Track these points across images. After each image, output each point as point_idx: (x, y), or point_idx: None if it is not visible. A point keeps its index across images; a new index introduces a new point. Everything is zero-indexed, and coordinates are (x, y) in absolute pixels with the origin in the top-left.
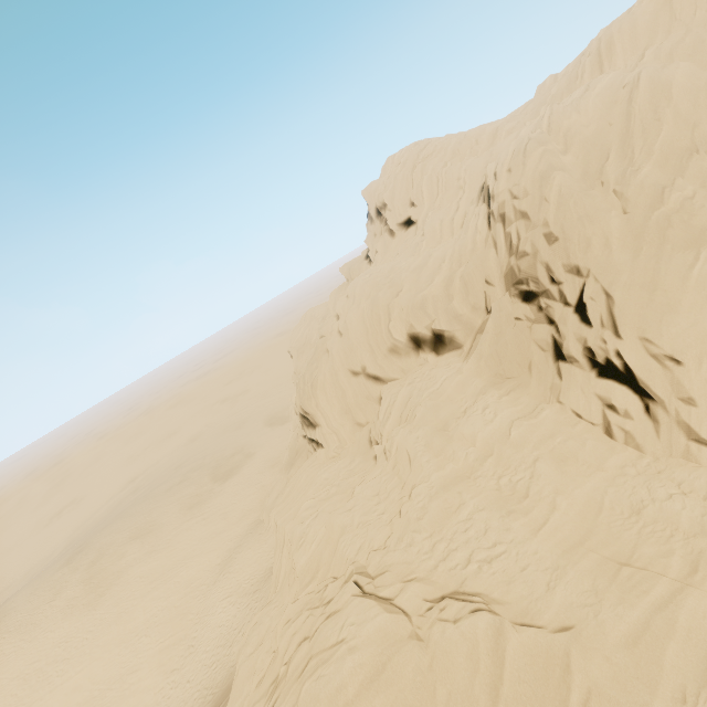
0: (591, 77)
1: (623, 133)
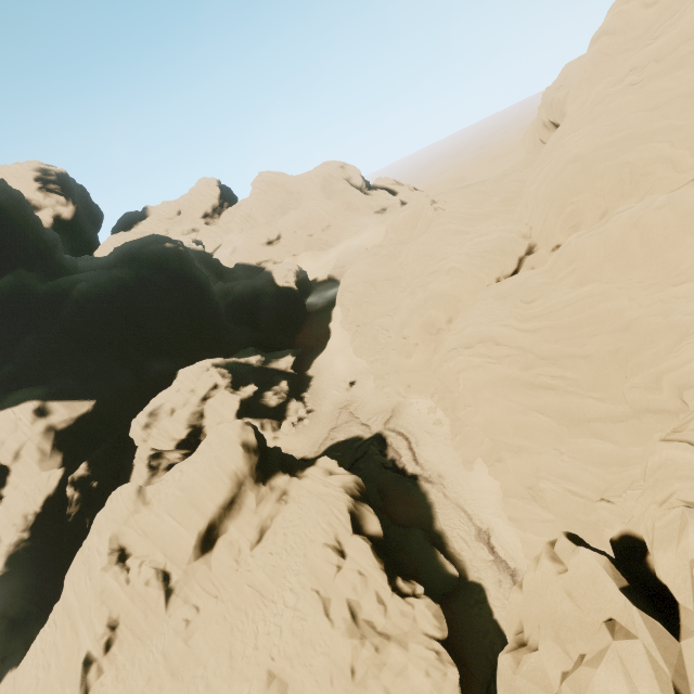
0: None
1: None
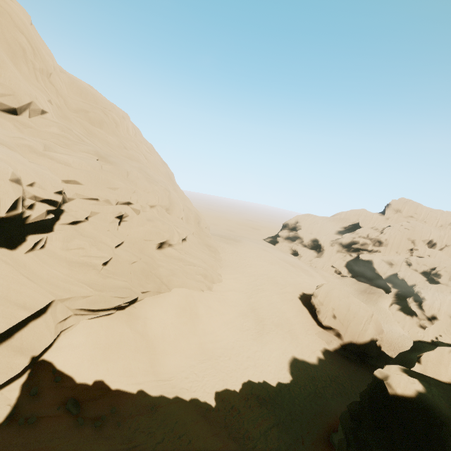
0: None
1: None
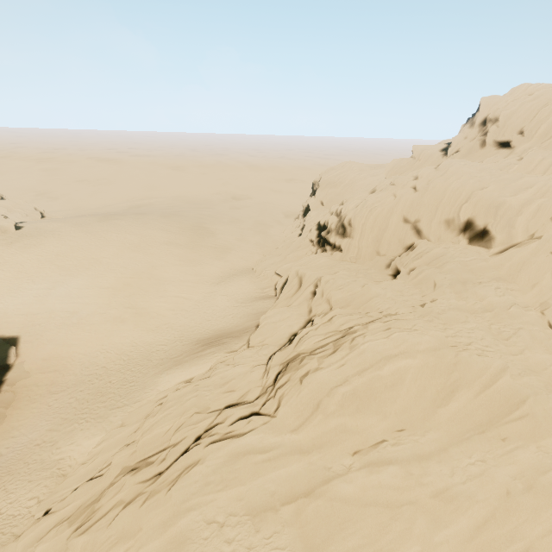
0: None
1: None
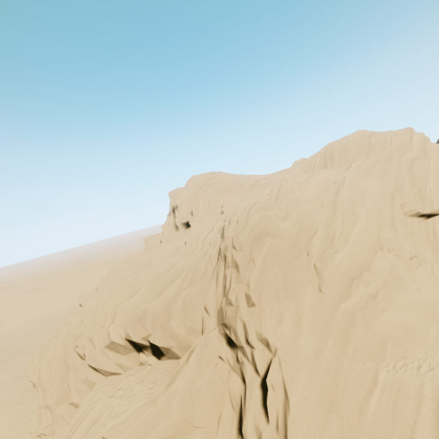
0: (319, 168)
1: (330, 216)
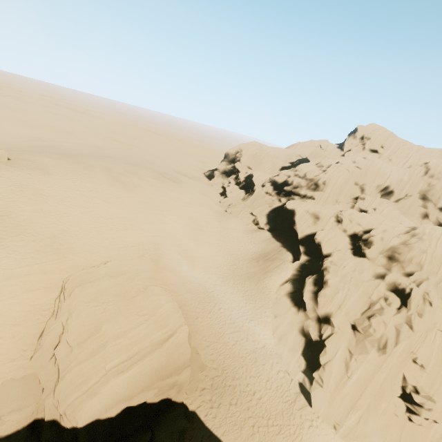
0: None
1: None
